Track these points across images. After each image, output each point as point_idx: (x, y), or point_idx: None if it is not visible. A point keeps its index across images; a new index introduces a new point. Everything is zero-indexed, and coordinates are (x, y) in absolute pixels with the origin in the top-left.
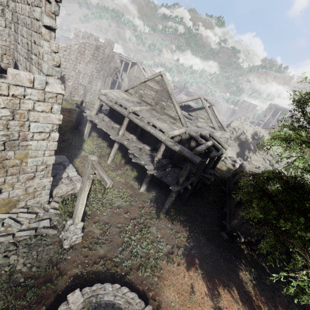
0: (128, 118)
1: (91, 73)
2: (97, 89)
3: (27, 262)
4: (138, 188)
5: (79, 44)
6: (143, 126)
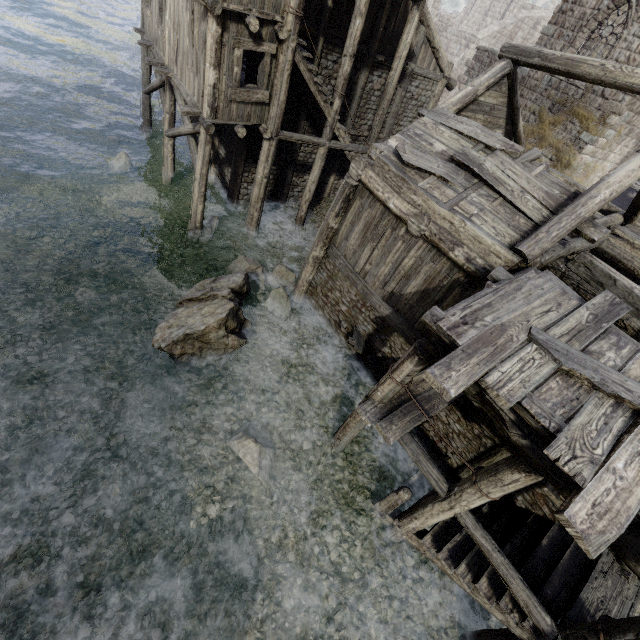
0: None
1: None
2: None
3: None
4: None
5: (515, 23)
6: None
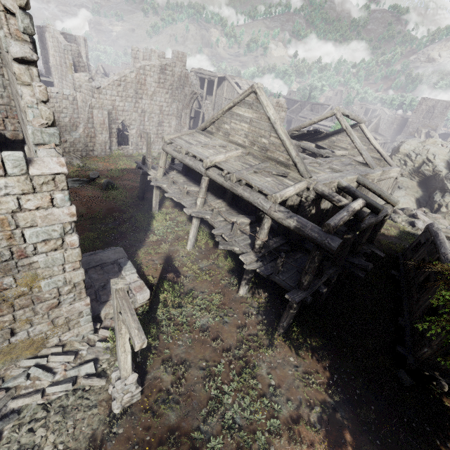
0: (207, 176)
1: (160, 109)
2: (172, 131)
3: (60, 440)
4: (236, 289)
5: (136, 71)
6: (231, 188)
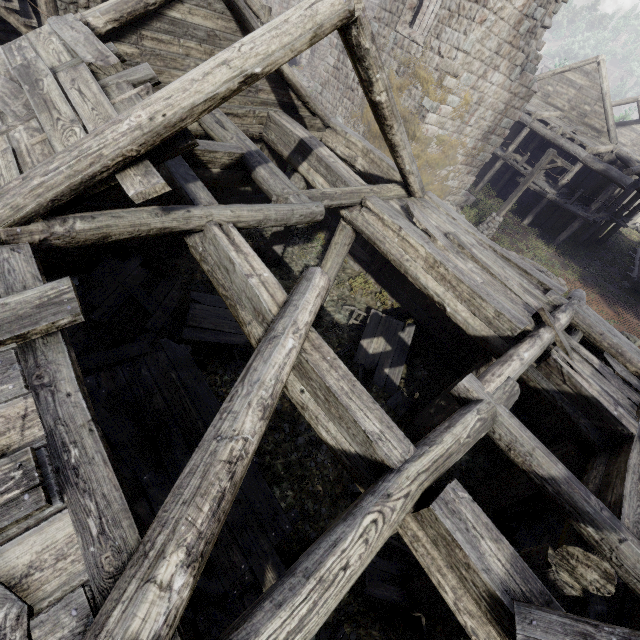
0: (529, 128)
1: None
2: None
3: None
4: (519, 222)
5: None
6: (554, 139)
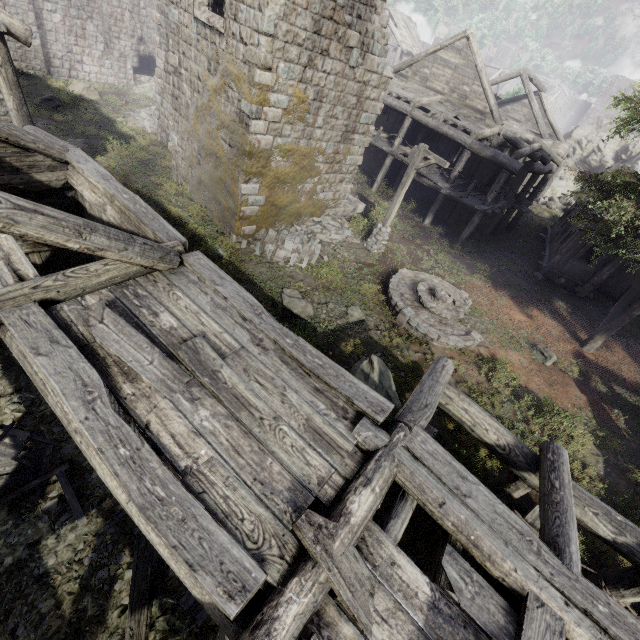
0: (411, 117)
1: None
2: None
3: (350, 255)
4: (420, 222)
5: None
6: (437, 127)
